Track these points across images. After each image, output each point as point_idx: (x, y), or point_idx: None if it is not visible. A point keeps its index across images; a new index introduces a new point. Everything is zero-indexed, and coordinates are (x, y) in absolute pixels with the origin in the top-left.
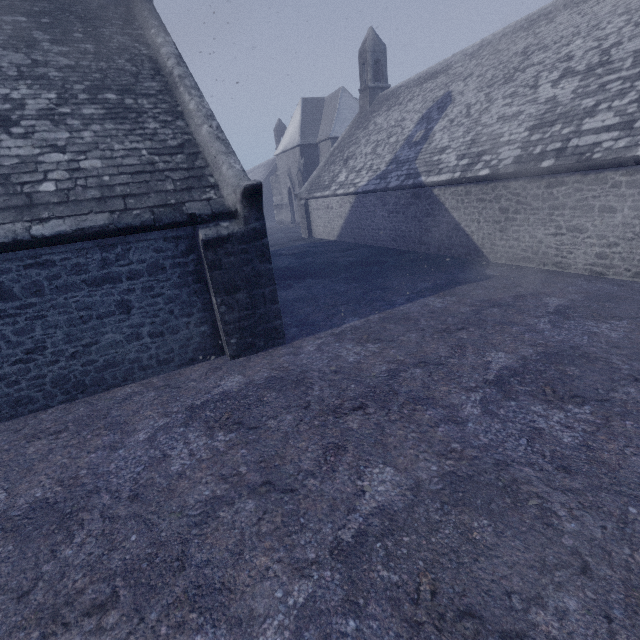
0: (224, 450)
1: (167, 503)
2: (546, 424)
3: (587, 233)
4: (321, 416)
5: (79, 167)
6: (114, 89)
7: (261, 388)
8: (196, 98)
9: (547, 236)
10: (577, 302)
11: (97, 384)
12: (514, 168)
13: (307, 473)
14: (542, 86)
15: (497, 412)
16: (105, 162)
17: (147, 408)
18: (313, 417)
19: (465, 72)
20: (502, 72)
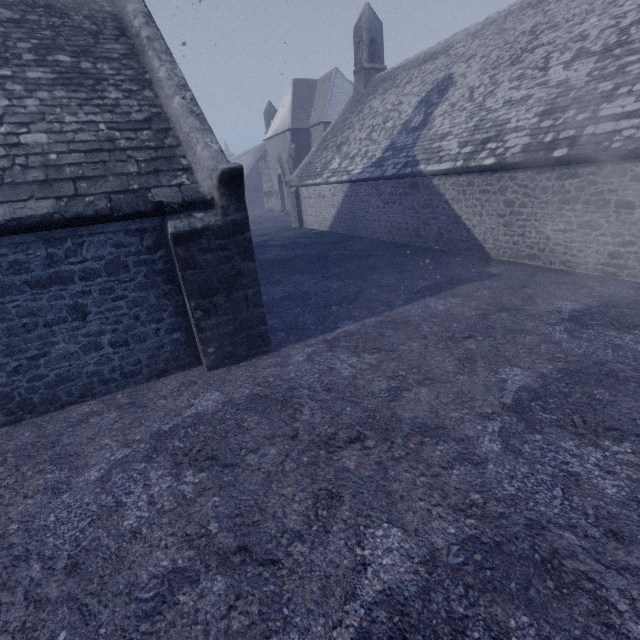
0: (192, 497)
1: (113, 579)
2: (582, 467)
3: (600, 230)
4: (311, 450)
5: (19, 142)
6: (68, 50)
7: (241, 409)
8: (167, 64)
9: (556, 232)
10: (593, 307)
11: (48, 402)
12: (522, 157)
13: (293, 535)
14: (553, 68)
15: (521, 449)
16: (52, 137)
17: (105, 434)
18: (301, 451)
19: (467, 53)
20: (508, 53)
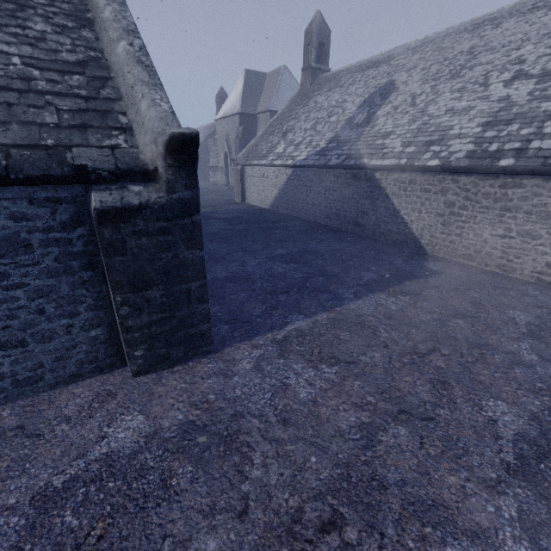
0: None
1: None
2: None
3: (540, 240)
4: (268, 546)
5: None
6: None
7: (170, 451)
8: (115, 4)
9: (494, 237)
10: (546, 321)
11: None
12: (468, 162)
13: None
14: (493, 85)
15: None
16: None
17: None
18: (254, 548)
19: (408, 64)
20: (448, 68)
